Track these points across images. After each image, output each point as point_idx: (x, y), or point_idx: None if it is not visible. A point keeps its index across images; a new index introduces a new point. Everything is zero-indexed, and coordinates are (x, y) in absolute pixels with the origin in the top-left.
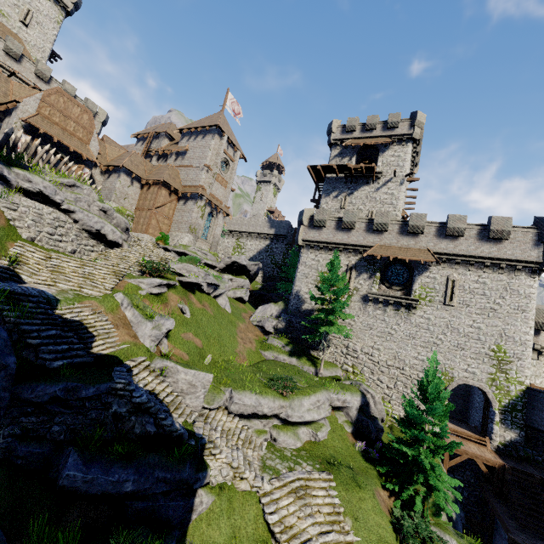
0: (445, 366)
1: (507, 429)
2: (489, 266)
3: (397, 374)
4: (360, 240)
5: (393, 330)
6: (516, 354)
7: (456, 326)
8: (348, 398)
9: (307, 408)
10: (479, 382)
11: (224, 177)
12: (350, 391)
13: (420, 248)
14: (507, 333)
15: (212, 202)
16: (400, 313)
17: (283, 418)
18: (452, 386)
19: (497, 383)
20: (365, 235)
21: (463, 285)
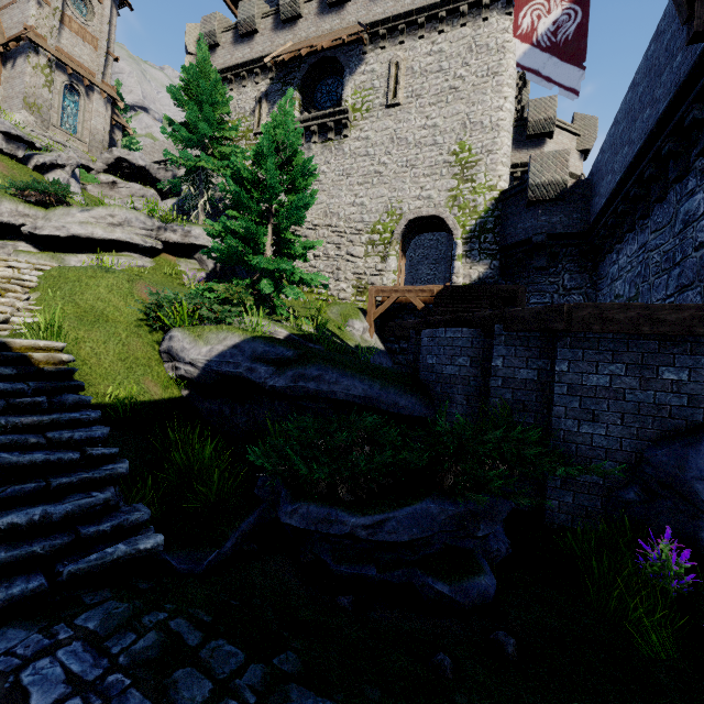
0: (392, 202)
1: (474, 263)
2: (445, 18)
3: (327, 235)
4: (267, 47)
5: (321, 174)
6: (485, 146)
7: (404, 135)
8: (196, 231)
9: (81, 220)
10: (437, 207)
11: (87, 27)
12: (205, 226)
13: (348, 26)
14: (472, 119)
15: (66, 64)
16: (330, 144)
17: (28, 233)
18: (400, 226)
19: (460, 201)
20: (272, 37)
21: (412, 66)
